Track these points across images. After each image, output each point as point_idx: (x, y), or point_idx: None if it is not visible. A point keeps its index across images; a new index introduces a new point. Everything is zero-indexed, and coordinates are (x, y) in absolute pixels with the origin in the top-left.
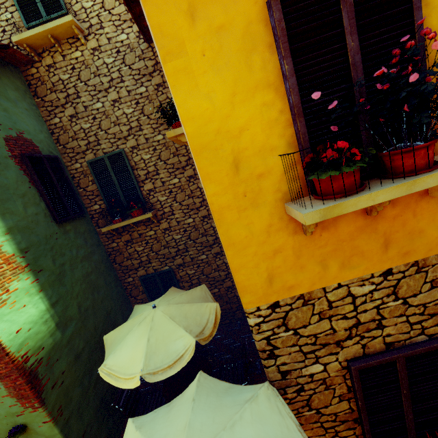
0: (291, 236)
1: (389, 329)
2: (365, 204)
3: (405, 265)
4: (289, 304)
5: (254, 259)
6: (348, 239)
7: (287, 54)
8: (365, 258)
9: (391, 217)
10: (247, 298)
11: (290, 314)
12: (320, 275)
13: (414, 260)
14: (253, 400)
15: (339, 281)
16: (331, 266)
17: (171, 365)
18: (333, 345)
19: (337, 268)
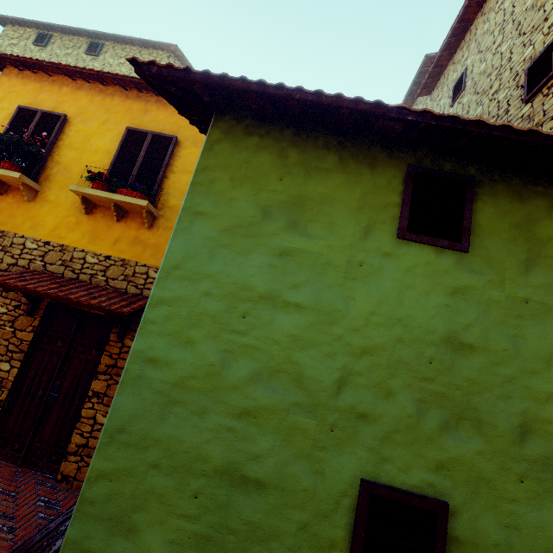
0: None
1: None
2: None
3: None
4: None
5: None
6: None
7: (10, 123)
8: None
9: (9, 203)
10: None
11: None
12: None
13: (4, 230)
14: None
15: None
16: None
17: None
18: None
19: None
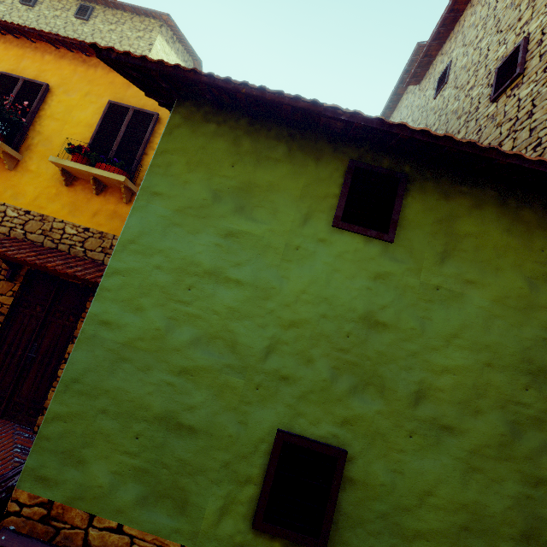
0: None
1: None
2: None
3: None
4: None
5: None
6: None
7: None
8: None
9: None
10: None
11: None
12: None
13: None
14: None
15: None
16: None
17: None
18: None
19: None
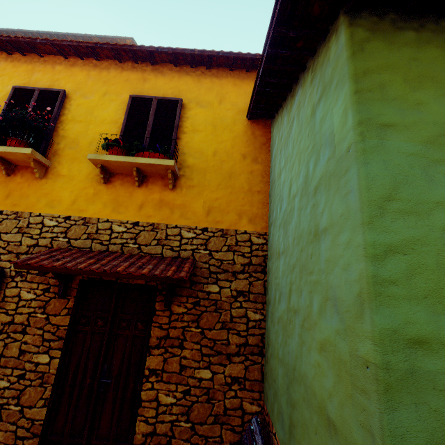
0: None
1: None
2: None
3: (11, 212)
4: None
5: None
6: None
7: (7, 104)
8: None
9: (18, 183)
10: None
11: None
12: None
13: (17, 210)
14: None
15: None
16: None
17: None
18: None
19: None
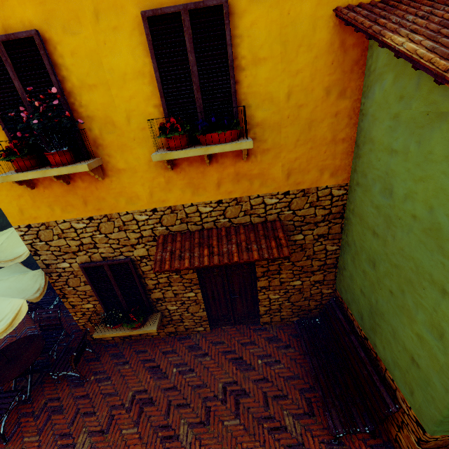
0: (26, 189)
1: (102, 250)
2: (23, 178)
3: (100, 216)
4: (38, 227)
5: (8, 198)
6: (62, 196)
7: None
8: (75, 208)
9: (83, 188)
10: (11, 220)
11: (40, 233)
12: (51, 213)
13: (105, 214)
14: (23, 274)
15: (63, 219)
16: (56, 210)
17: (12, 259)
18: (72, 253)
19: (60, 211)
